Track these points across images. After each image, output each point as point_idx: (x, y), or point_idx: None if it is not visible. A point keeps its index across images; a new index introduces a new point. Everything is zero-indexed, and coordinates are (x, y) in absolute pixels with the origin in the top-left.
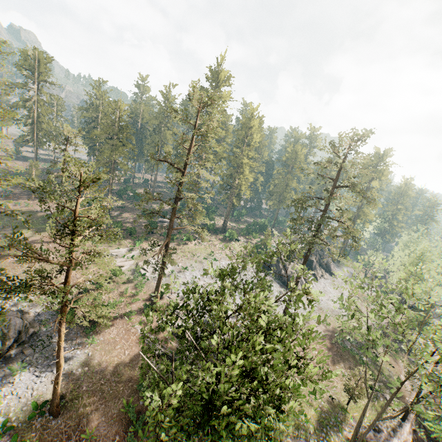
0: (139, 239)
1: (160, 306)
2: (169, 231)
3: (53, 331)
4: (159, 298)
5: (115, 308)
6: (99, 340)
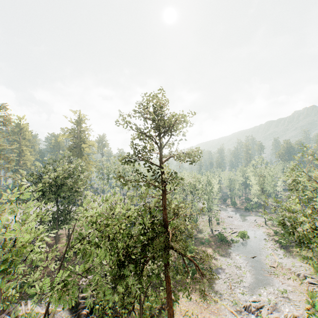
0: None
1: None
2: None
3: None
4: None
5: None
6: None
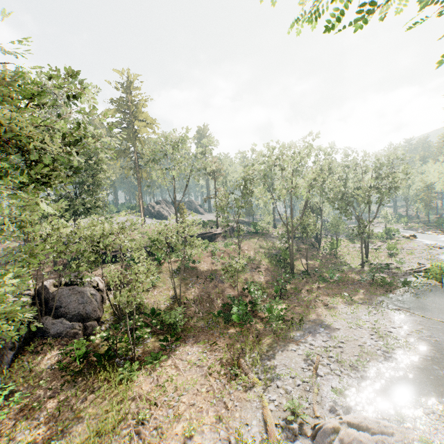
0: None
1: None
2: None
3: None
4: None
5: None
6: None
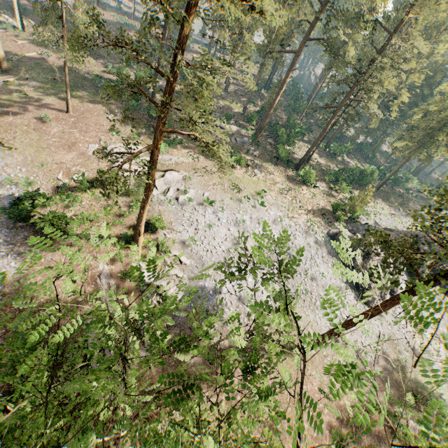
0: (174, 141)
1: (147, 243)
2: (155, 131)
3: (3, 224)
4: (152, 232)
5: (89, 223)
6: (44, 259)
